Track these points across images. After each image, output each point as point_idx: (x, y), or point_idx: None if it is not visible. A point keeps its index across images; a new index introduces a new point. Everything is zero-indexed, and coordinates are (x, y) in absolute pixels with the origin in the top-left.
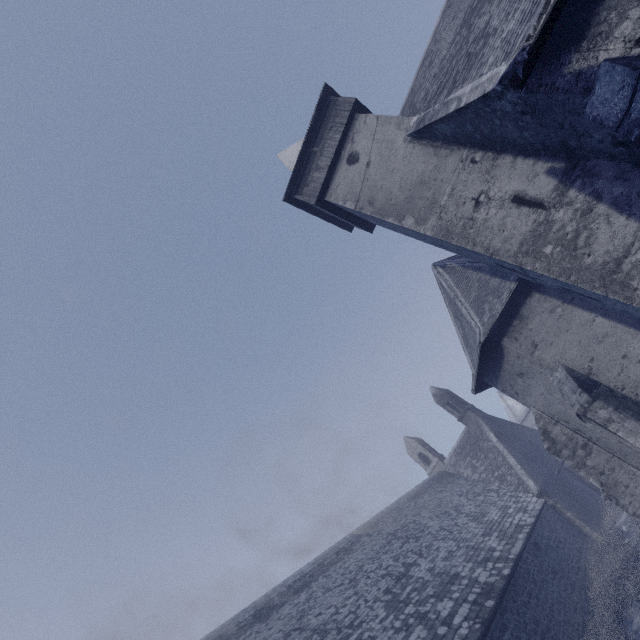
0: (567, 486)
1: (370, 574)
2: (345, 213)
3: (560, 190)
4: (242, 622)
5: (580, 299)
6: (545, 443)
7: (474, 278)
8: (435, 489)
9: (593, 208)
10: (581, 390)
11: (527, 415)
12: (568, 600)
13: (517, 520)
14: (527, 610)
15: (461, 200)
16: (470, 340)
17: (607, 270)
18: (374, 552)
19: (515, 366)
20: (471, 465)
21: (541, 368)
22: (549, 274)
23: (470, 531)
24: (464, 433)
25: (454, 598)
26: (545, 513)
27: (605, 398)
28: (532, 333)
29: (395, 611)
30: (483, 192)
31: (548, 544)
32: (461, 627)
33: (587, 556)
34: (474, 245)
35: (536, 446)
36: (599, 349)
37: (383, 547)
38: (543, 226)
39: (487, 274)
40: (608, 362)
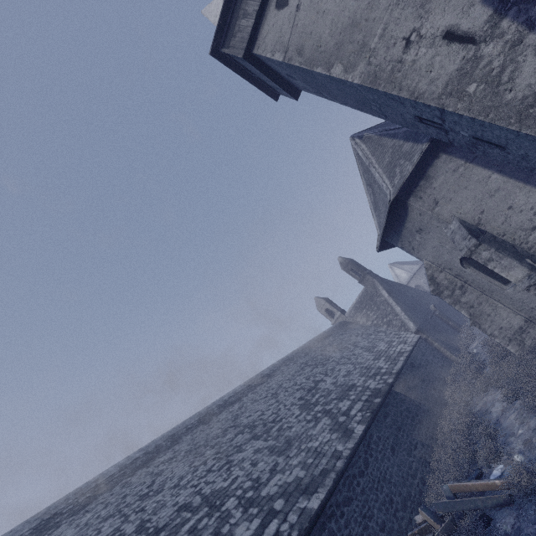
0: (436, 326)
1: (288, 389)
2: (272, 73)
3: (494, 21)
4: (189, 425)
5: (481, 158)
6: (431, 287)
7: (389, 145)
8: (338, 333)
9: (523, 39)
10: (471, 236)
11: (409, 281)
12: (431, 397)
13: (399, 349)
14: (403, 404)
15: (392, 41)
16: (379, 204)
17: (525, 105)
18: (291, 375)
19: (416, 223)
20: (366, 315)
21: (438, 222)
22: (469, 114)
23: (364, 358)
24: (362, 292)
25: (351, 399)
26: (419, 344)
27: (489, 242)
28: (435, 191)
29: (307, 410)
30: (415, 30)
31: (420, 363)
32: (356, 416)
33: (446, 371)
34: (400, 90)
35: (416, 300)
36: (490, 202)
37: (298, 372)
38: (471, 63)
39: (401, 140)
40: (495, 213)
